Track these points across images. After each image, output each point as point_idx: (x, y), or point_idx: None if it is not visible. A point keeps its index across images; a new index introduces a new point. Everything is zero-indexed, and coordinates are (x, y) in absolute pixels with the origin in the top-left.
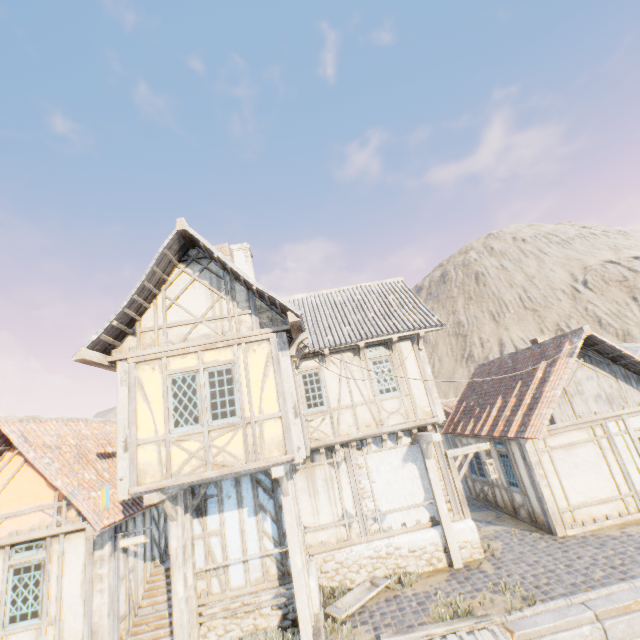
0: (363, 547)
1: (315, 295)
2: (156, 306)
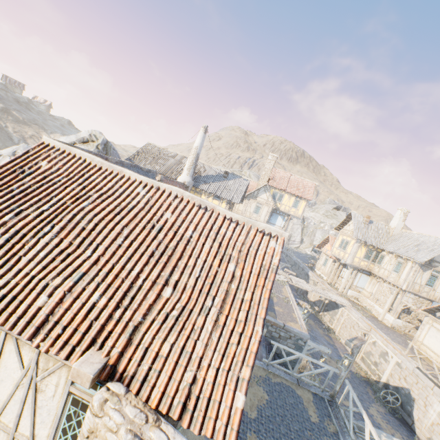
0: (368, 300)
1: (418, 234)
2: (346, 225)
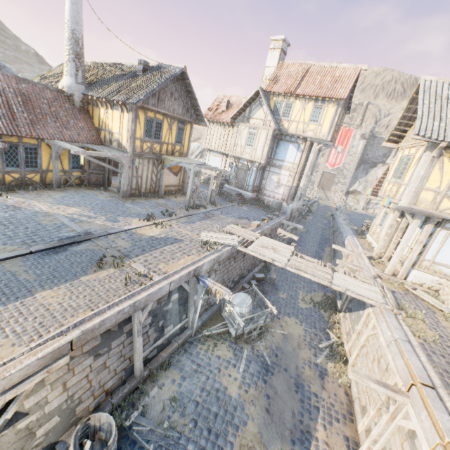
0: None
1: None
2: (414, 123)
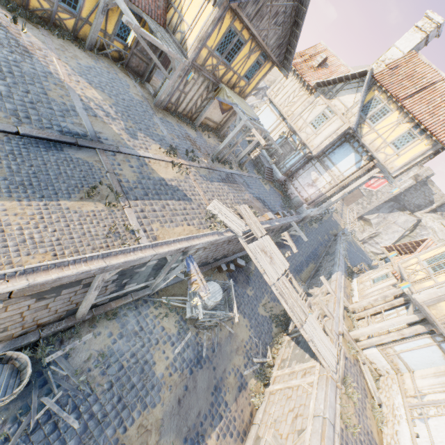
0: (399, 400)
1: None
2: None
